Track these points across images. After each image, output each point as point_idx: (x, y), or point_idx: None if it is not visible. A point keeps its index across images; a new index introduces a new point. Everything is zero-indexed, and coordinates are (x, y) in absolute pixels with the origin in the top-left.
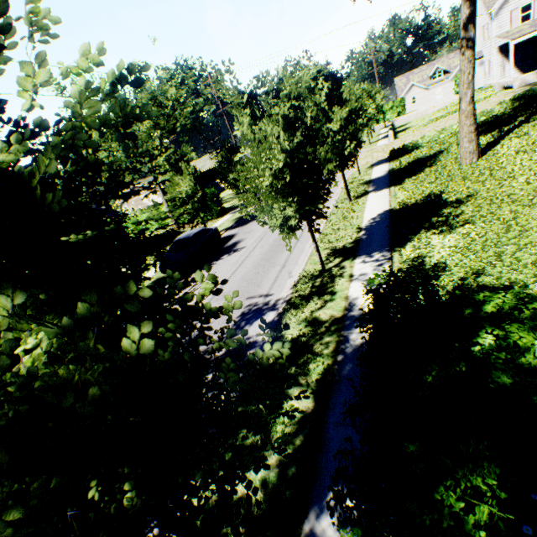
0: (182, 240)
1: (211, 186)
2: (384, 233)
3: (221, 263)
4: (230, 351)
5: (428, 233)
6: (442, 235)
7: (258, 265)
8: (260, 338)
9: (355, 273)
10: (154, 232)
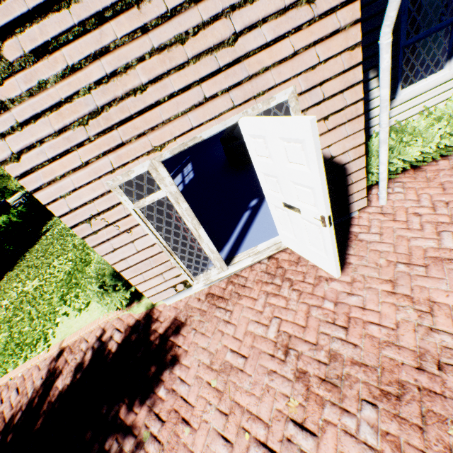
0: None
1: None
2: None
3: None
4: None
5: None
6: None
7: None
8: None
9: None
10: None
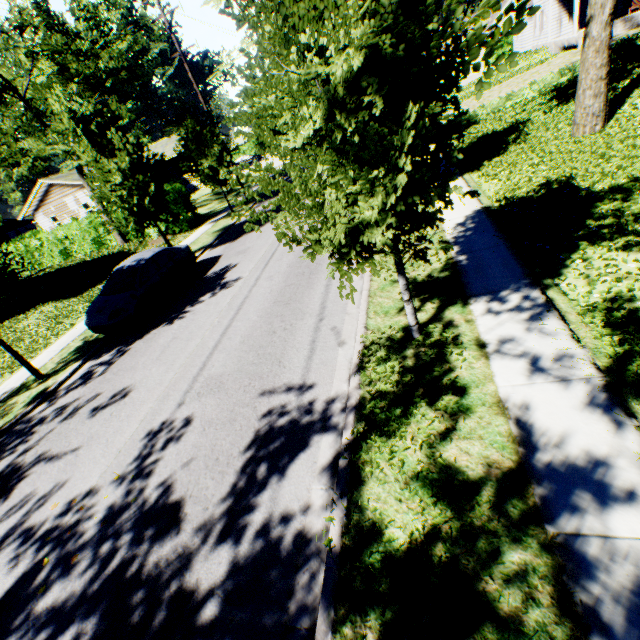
0: (126, 271)
1: (175, 180)
2: (501, 250)
3: (200, 309)
4: (242, 568)
5: (597, 249)
6: (635, 252)
7: (269, 315)
8: (314, 525)
9: (487, 338)
10: (89, 254)
